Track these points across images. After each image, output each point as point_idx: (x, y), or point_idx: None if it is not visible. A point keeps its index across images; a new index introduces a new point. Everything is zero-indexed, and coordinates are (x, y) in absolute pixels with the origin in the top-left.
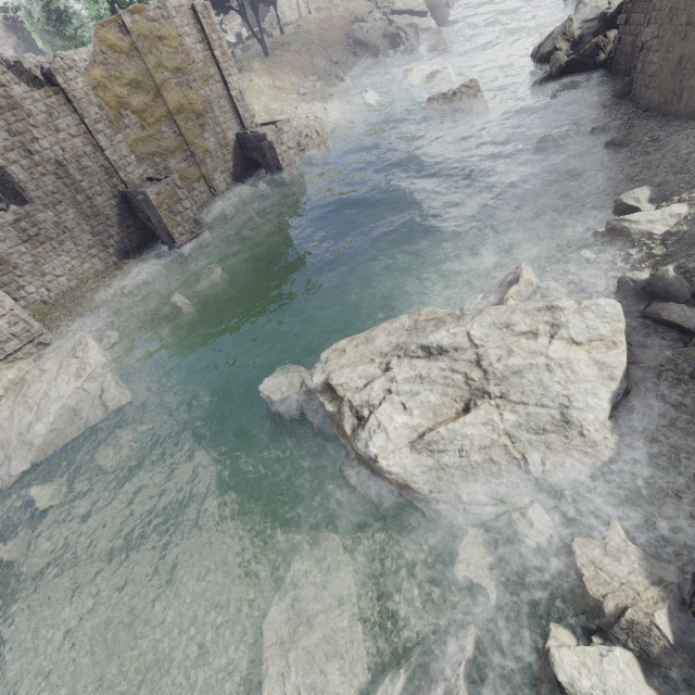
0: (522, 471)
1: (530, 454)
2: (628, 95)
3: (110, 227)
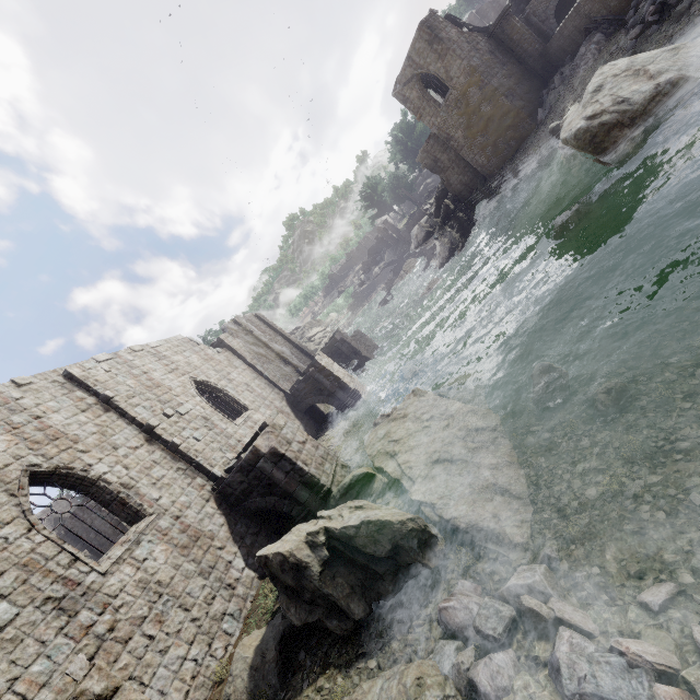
0: (699, 55)
1: (688, 54)
2: (485, 184)
3: (294, 420)
